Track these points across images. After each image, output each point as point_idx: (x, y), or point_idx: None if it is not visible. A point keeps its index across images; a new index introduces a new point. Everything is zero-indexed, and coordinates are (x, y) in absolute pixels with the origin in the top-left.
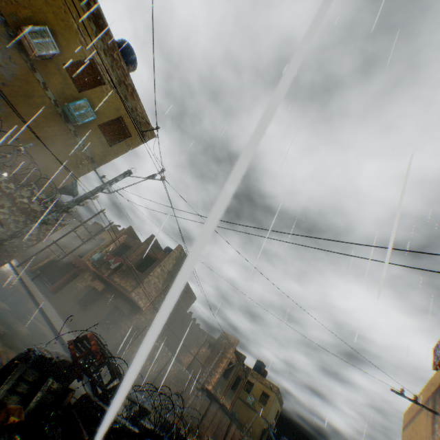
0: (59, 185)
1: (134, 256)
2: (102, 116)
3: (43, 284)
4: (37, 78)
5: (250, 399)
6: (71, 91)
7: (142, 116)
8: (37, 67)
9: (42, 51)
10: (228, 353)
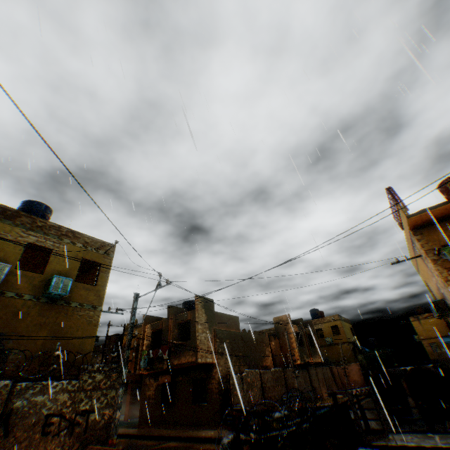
0: (91, 347)
1: (171, 334)
2: (71, 273)
3: None
4: (10, 297)
5: (328, 340)
6: (38, 280)
7: (95, 242)
8: (3, 290)
9: (1, 277)
10: (289, 328)
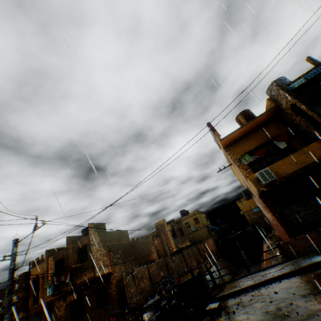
0: None
1: (72, 259)
2: None
3: None
4: None
5: (193, 228)
6: None
7: None
8: None
9: None
10: (166, 228)
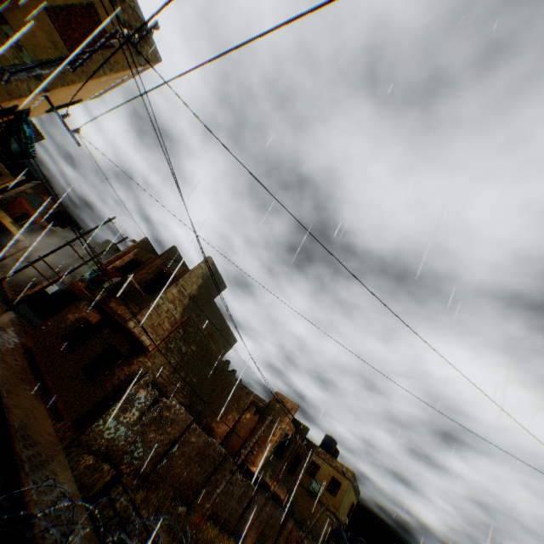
0: None
1: (144, 275)
2: None
3: (42, 322)
4: None
5: (315, 487)
6: None
7: (134, 17)
8: None
9: None
10: (283, 422)
